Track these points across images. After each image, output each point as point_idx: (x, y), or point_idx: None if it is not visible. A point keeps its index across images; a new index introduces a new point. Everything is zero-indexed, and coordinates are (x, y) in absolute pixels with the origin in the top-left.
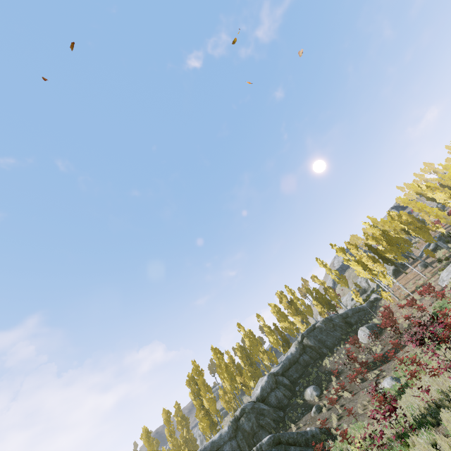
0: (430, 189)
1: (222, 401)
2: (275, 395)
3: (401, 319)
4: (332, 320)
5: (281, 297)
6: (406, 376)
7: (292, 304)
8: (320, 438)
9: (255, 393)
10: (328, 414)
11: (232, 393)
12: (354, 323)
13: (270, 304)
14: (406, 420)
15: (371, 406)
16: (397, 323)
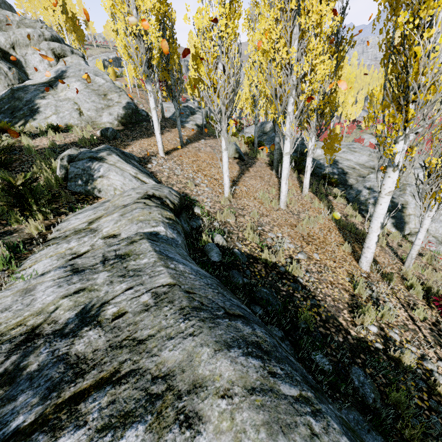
0: None
1: None
2: None
3: None
4: None
5: None
6: None
7: None
8: None
9: None
10: None
11: None
12: None
13: None
14: None
15: None
16: None
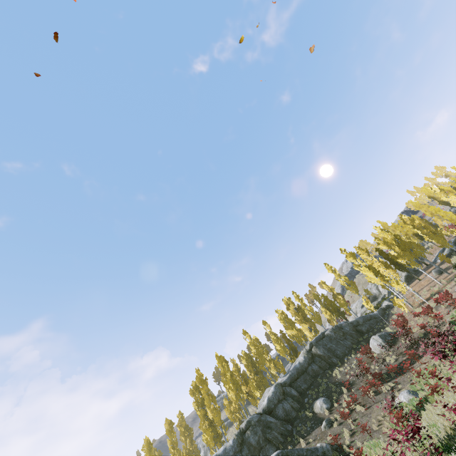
0: (444, 193)
1: (227, 411)
2: (282, 407)
3: (416, 328)
4: (342, 328)
5: (288, 304)
6: (424, 390)
7: (299, 310)
8: (331, 455)
9: (261, 404)
10: (340, 429)
11: (238, 403)
12: (366, 332)
13: (277, 310)
14: (431, 442)
15: (386, 422)
16: (411, 332)
